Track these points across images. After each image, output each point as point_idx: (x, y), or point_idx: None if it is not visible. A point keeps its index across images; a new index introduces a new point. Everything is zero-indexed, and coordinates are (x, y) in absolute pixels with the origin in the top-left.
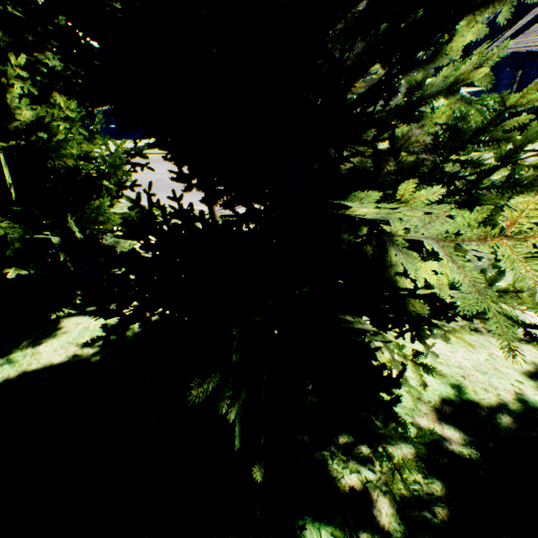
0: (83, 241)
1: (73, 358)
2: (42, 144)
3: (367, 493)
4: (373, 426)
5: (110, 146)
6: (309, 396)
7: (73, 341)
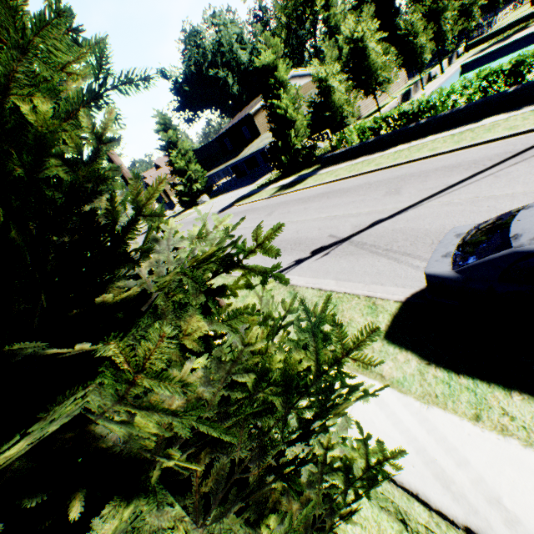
0: None
1: None
2: None
3: None
4: None
5: (225, 200)
6: None
7: None
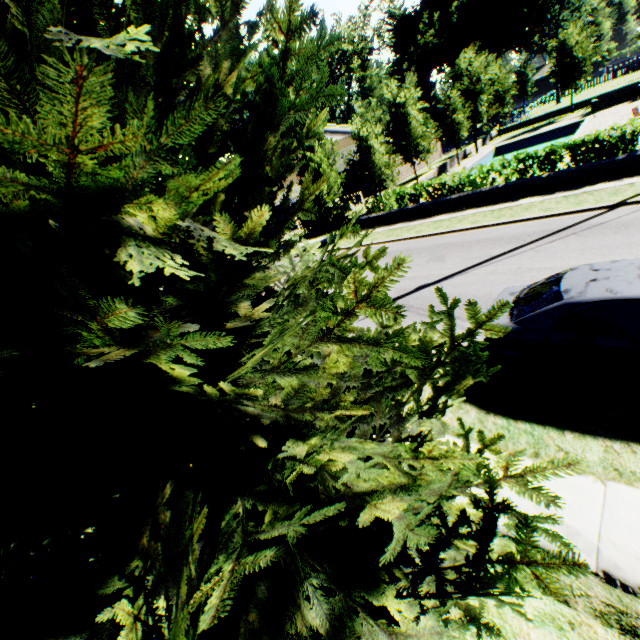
0: None
1: None
2: None
3: None
4: None
5: None
6: None
7: None
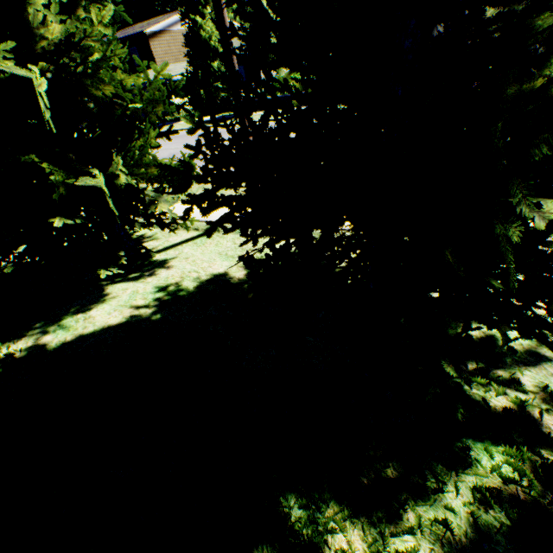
0: (125, 192)
1: (131, 318)
2: (75, 67)
3: (525, 412)
4: (501, 352)
5: None
6: (493, 281)
7: (125, 304)
